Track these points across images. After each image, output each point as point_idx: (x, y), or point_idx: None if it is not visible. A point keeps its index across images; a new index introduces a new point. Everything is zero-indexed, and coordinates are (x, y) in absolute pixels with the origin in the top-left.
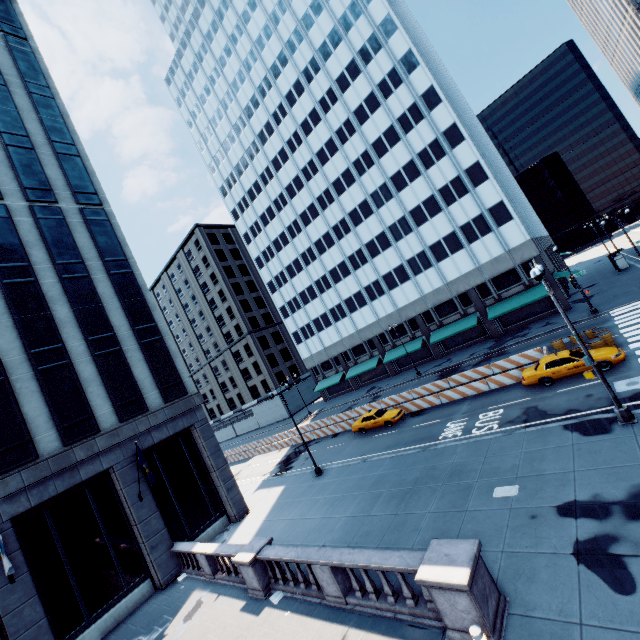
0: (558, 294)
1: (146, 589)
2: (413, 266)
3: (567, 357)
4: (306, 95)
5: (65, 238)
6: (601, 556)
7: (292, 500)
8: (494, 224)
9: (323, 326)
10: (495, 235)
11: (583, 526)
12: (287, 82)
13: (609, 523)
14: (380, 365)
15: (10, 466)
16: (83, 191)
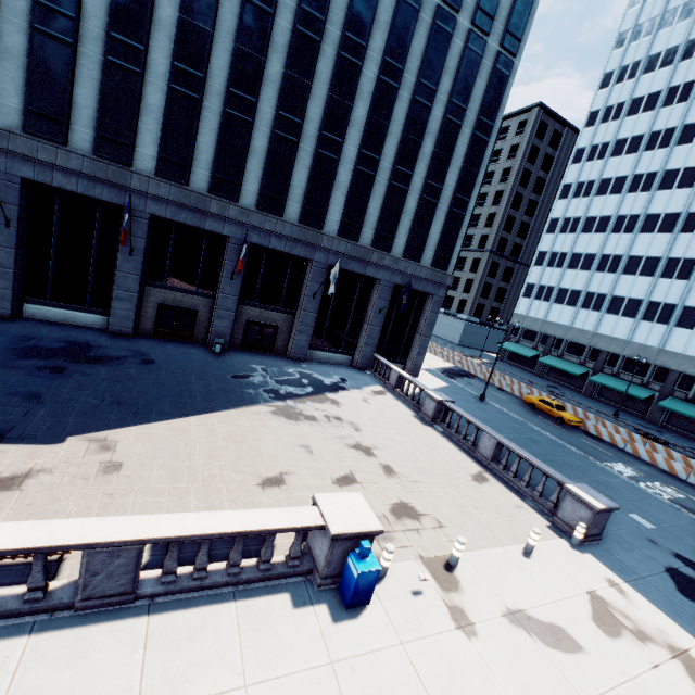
0: None
1: (347, 360)
2: None
3: None
4: None
5: (470, 78)
6: (686, 582)
7: (454, 396)
8: None
9: (564, 301)
10: None
11: (688, 570)
12: None
13: None
14: (581, 377)
15: (346, 235)
16: (513, 32)
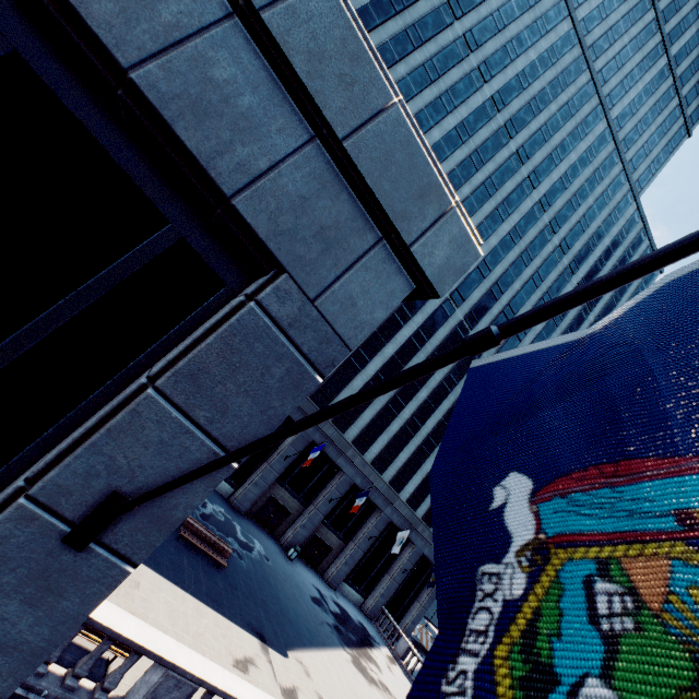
0: None
1: (360, 601)
2: None
3: None
4: None
5: None
6: None
7: None
8: None
9: None
10: None
11: None
12: None
13: None
14: None
15: (411, 504)
16: None
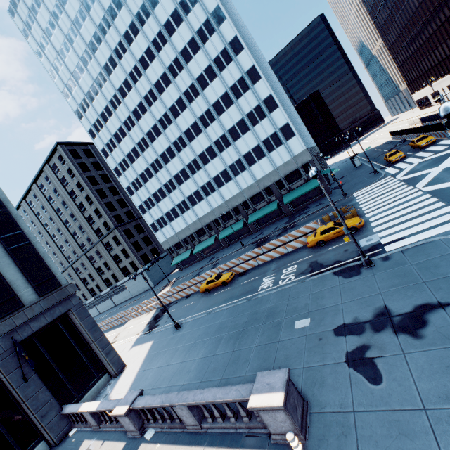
0: (324, 184)
1: (41, 449)
2: (233, 170)
3: (332, 226)
4: (141, 35)
5: None
6: (361, 360)
7: (159, 352)
8: (284, 139)
9: (173, 217)
10: (285, 146)
11: (350, 341)
12: (123, 23)
13: (364, 336)
14: (217, 241)
15: None
16: None
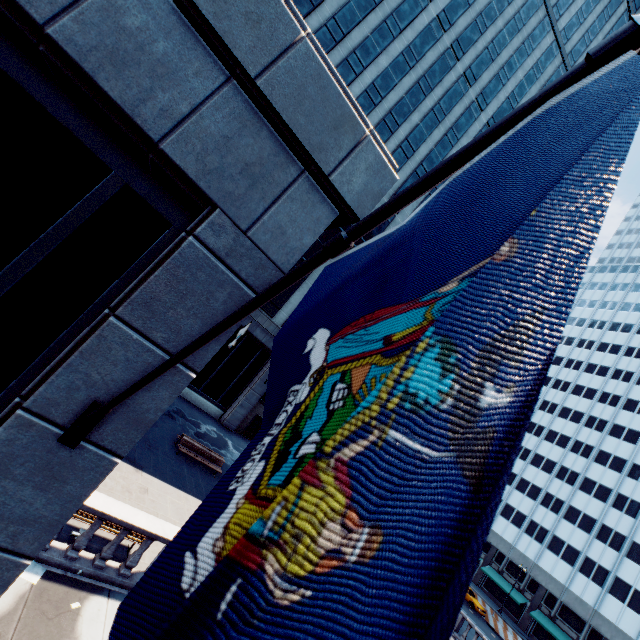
0: None
1: None
2: (586, 565)
3: None
4: None
5: None
6: None
7: None
8: None
9: None
10: None
11: None
12: None
13: None
14: None
15: None
16: None
